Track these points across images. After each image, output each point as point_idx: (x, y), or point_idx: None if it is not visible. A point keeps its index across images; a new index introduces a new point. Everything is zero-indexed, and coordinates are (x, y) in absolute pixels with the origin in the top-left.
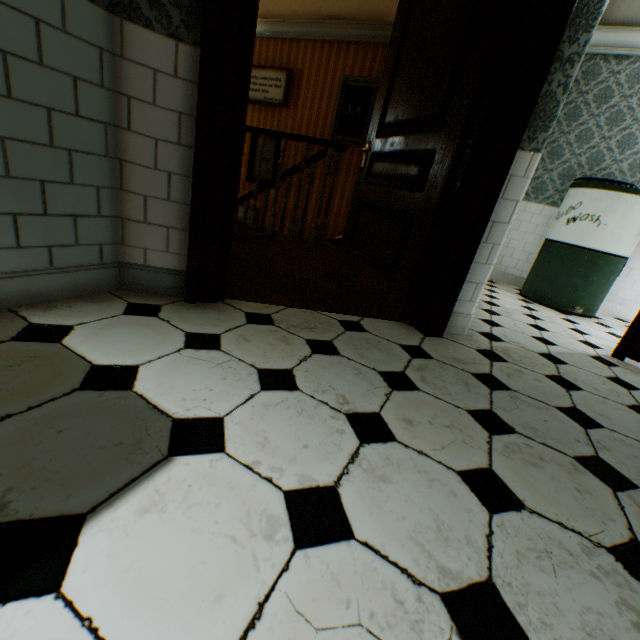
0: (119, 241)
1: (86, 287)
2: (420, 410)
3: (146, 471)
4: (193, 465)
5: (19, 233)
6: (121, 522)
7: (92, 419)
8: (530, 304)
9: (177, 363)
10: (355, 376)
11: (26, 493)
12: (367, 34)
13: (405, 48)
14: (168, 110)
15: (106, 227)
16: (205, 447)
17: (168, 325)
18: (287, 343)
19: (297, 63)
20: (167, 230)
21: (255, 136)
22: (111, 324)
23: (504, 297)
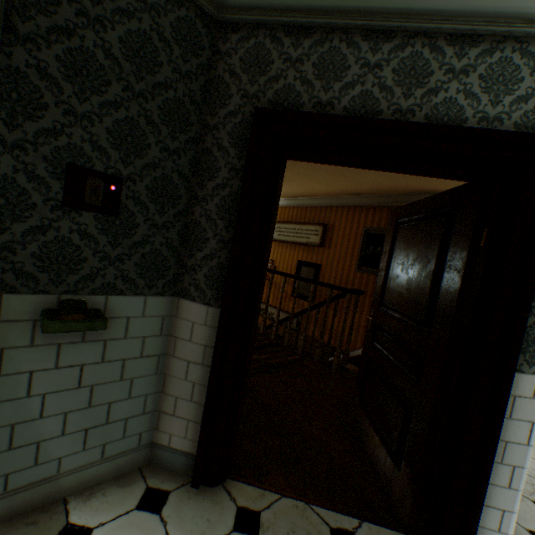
0: (155, 426)
1: (123, 467)
2: None
3: None
4: None
5: (87, 440)
6: None
7: None
8: None
9: None
10: None
11: None
12: (381, 201)
13: (394, 251)
14: (198, 343)
15: (147, 419)
16: None
17: (163, 530)
18: None
19: (330, 219)
20: (187, 421)
21: (299, 265)
22: (120, 526)
23: None
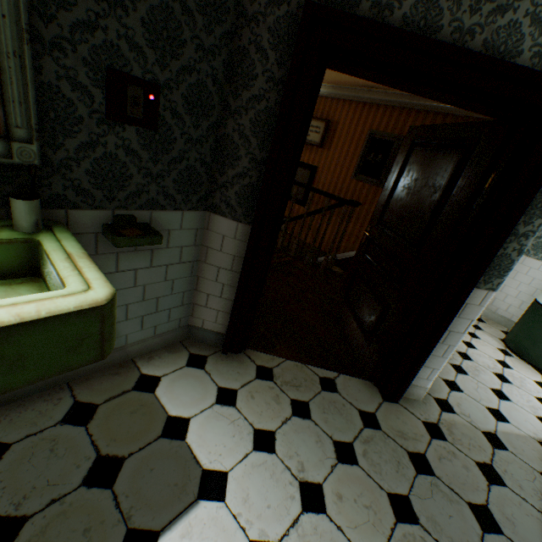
0: (190, 314)
1: (169, 341)
2: (352, 486)
3: (186, 507)
4: (208, 508)
5: (143, 323)
6: (173, 540)
7: (165, 462)
8: (508, 357)
9: (210, 417)
10: (315, 443)
11: (138, 511)
12: (394, 100)
13: (404, 173)
14: (228, 253)
15: (184, 309)
16: (215, 495)
17: (209, 378)
18: (277, 402)
19: (334, 116)
20: (217, 311)
21: None
22: (179, 376)
23: (483, 345)
